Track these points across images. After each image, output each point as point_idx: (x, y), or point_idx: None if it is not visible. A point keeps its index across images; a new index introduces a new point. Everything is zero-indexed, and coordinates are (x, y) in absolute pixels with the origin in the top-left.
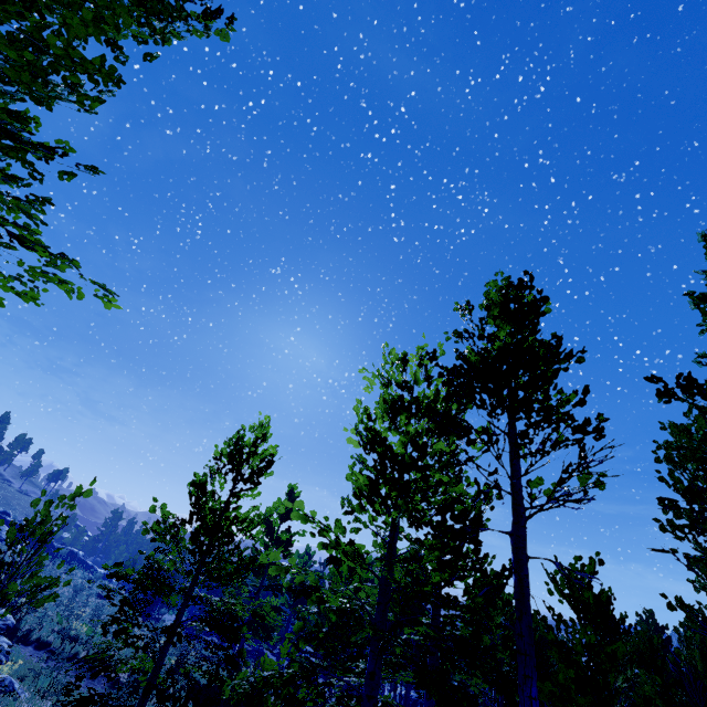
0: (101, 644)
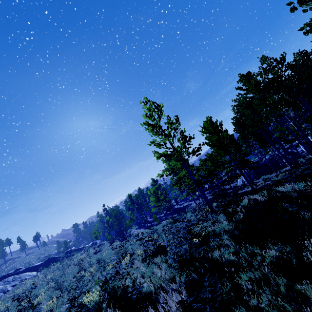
0: (123, 285)
